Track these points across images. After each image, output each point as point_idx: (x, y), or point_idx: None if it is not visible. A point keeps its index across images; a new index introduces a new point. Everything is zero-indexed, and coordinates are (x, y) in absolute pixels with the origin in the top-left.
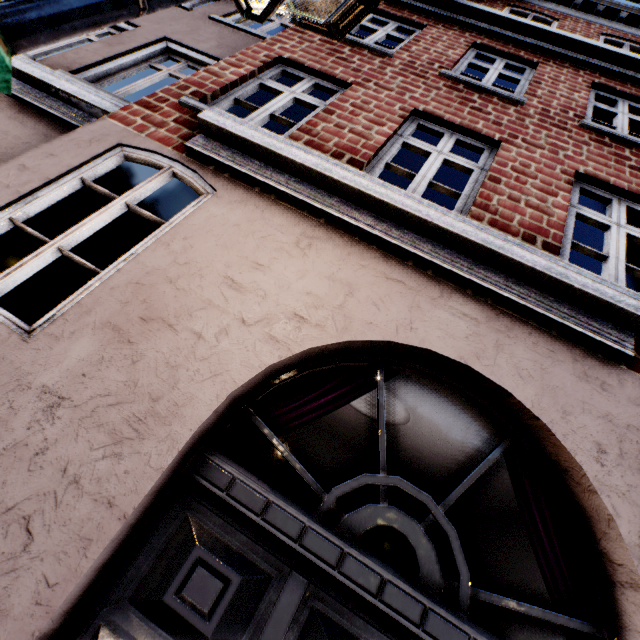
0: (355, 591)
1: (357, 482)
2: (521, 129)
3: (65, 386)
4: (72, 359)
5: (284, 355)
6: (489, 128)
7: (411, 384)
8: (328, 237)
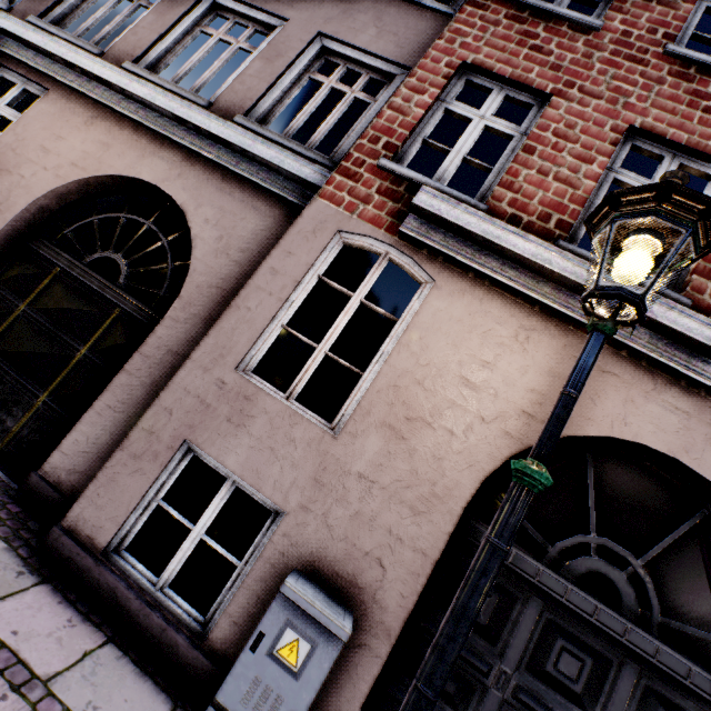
0: (577, 612)
1: (574, 540)
2: None
3: (371, 473)
4: (369, 452)
5: (519, 449)
6: None
7: (615, 461)
8: (543, 327)
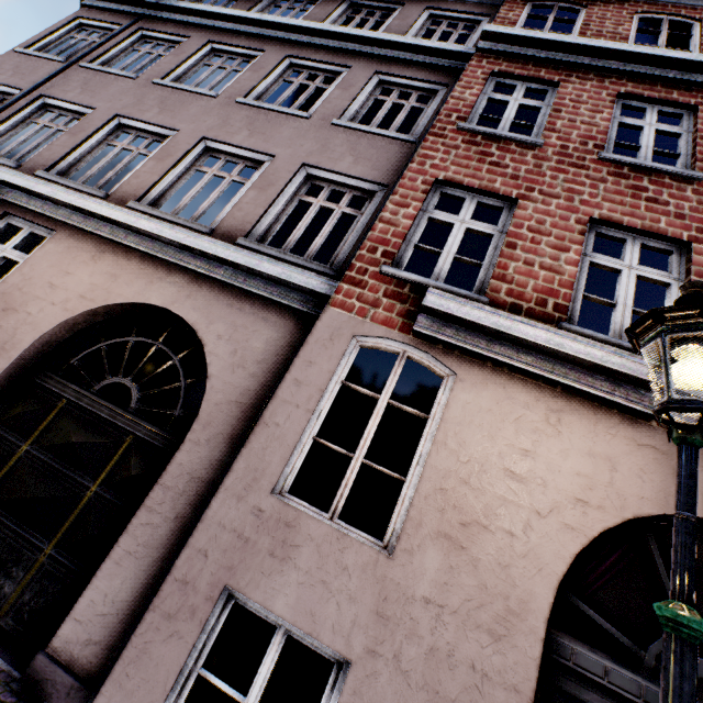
0: None
1: None
2: None
3: (437, 595)
4: (430, 570)
5: (584, 542)
6: (673, 225)
7: None
8: (570, 407)
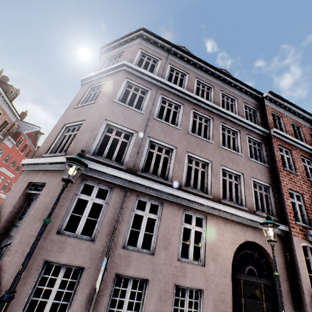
0: None
1: None
2: None
3: None
4: None
5: None
6: None
7: None
8: None
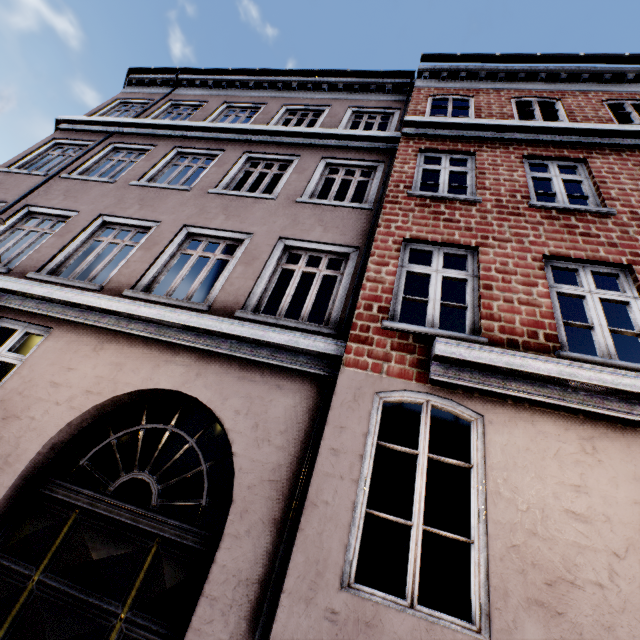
0: None
1: None
2: (633, 243)
3: None
4: None
5: None
6: (611, 253)
7: None
8: (599, 432)
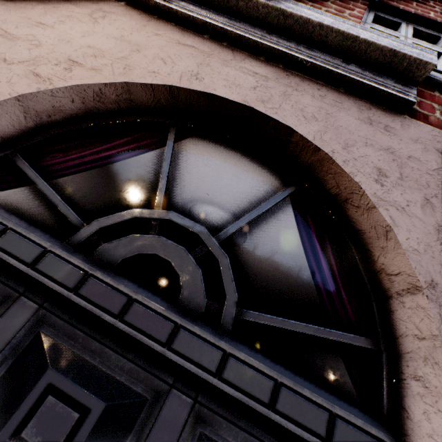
0: (92, 312)
1: (124, 215)
2: None
3: None
4: None
5: (44, 88)
6: None
7: (204, 144)
8: (126, 13)
